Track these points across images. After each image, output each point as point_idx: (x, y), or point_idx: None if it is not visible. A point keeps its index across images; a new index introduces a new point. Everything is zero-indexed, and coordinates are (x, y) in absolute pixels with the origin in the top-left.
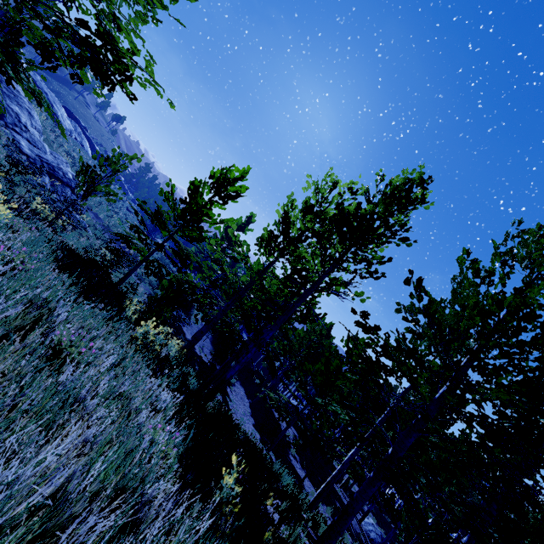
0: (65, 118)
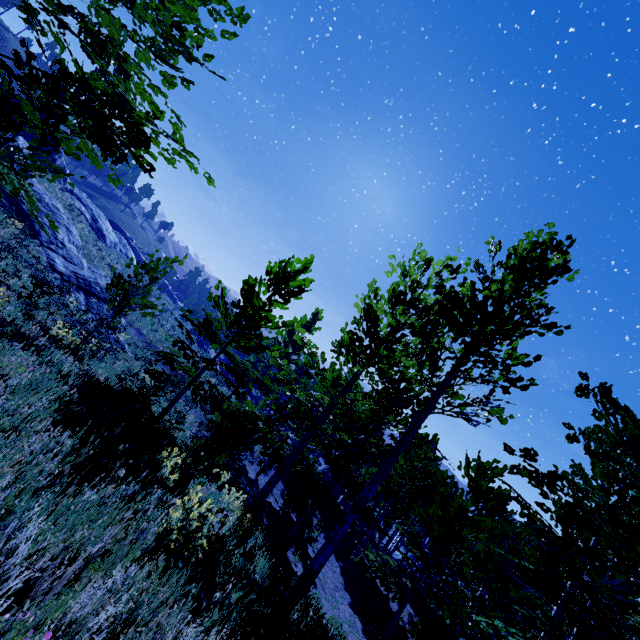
0: (109, 231)
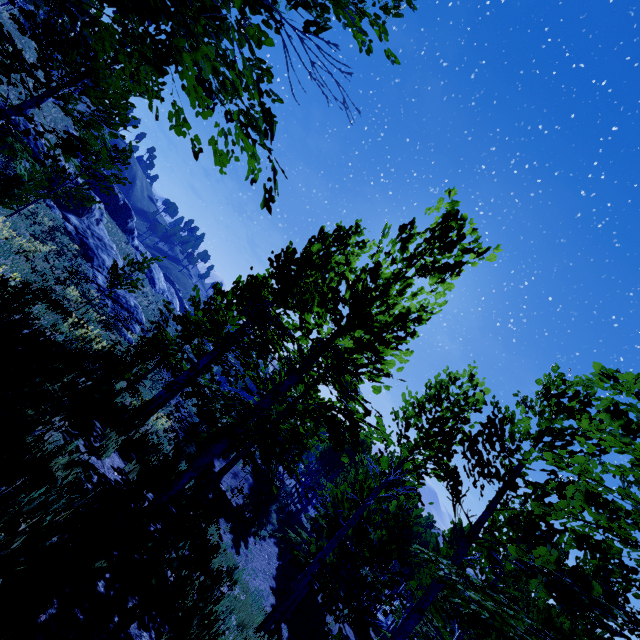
0: (161, 280)
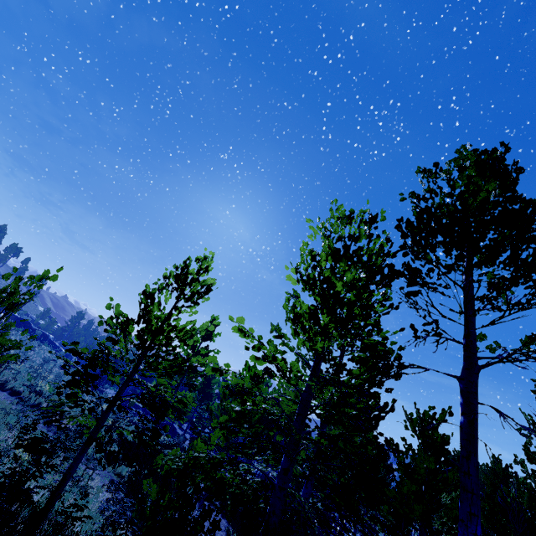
0: None
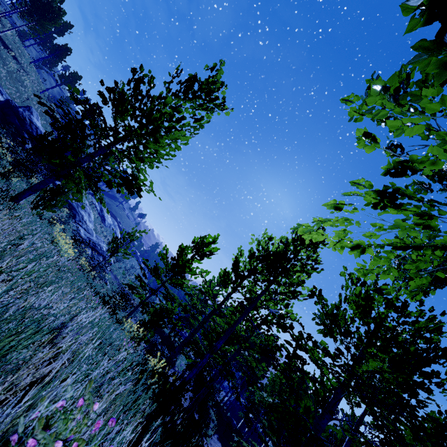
0: (108, 217)
